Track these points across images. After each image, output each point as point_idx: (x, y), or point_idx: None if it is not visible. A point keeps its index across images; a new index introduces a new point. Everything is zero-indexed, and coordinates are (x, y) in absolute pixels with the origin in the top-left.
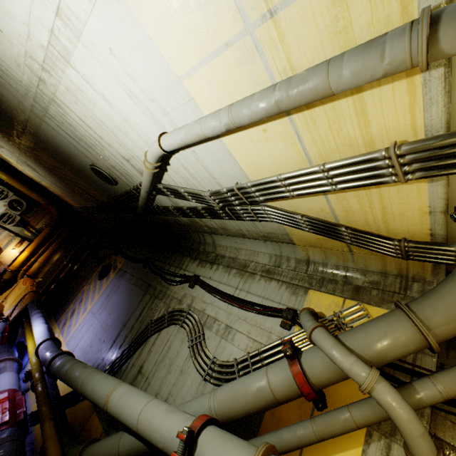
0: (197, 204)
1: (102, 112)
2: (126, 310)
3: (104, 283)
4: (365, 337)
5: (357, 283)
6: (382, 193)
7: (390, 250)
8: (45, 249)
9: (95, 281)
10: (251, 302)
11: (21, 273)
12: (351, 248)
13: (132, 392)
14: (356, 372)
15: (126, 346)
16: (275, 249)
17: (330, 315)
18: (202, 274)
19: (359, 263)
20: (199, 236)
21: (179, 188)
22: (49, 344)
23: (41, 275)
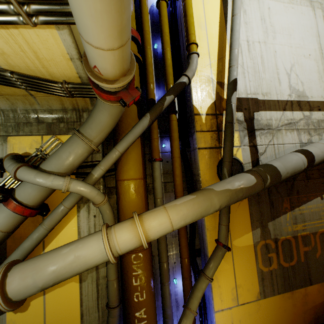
0: None
1: None
2: None
3: None
4: (58, 160)
5: (48, 122)
6: (24, 36)
7: (59, 92)
8: None
9: None
10: None
11: None
12: (31, 92)
13: None
14: (57, 185)
15: None
16: None
17: (34, 153)
18: None
19: (44, 104)
20: None
21: None
22: None
23: None
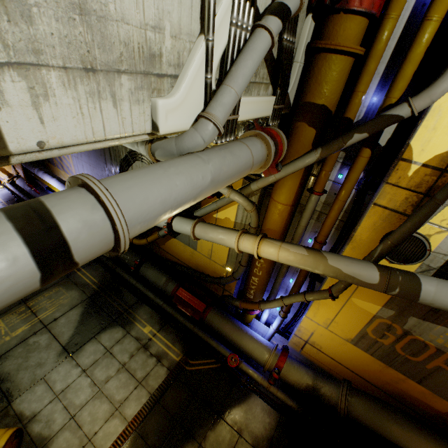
0: None
1: None
2: (98, 153)
3: None
4: None
5: None
6: None
7: None
8: None
9: None
10: None
11: None
12: None
13: None
14: (223, 192)
15: None
16: None
17: None
18: None
19: None
20: None
21: None
22: None
23: None
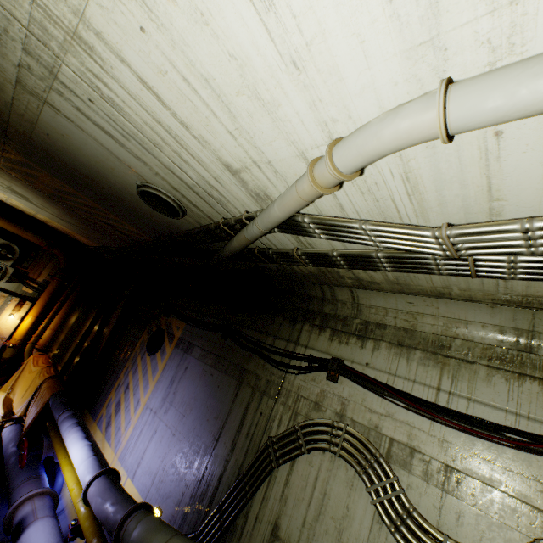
0: (365, 247)
1: (219, 48)
2: (212, 411)
3: (158, 360)
4: None
5: None
6: None
7: None
8: (56, 311)
9: (143, 356)
10: (495, 424)
11: (28, 349)
12: None
13: None
14: None
15: (231, 480)
16: (516, 319)
17: None
18: (347, 357)
19: None
20: (323, 290)
21: (357, 222)
22: (104, 485)
23: (56, 346)
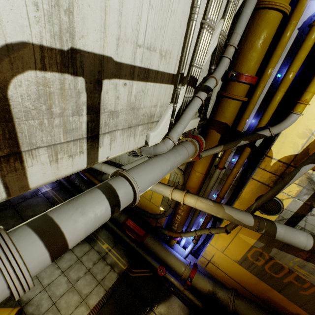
0: None
1: None
2: None
3: None
4: None
5: None
6: None
7: None
8: None
9: None
10: None
11: None
12: None
13: (107, 167)
14: None
15: None
16: None
17: None
18: None
19: None
20: None
21: None
22: None
23: None
